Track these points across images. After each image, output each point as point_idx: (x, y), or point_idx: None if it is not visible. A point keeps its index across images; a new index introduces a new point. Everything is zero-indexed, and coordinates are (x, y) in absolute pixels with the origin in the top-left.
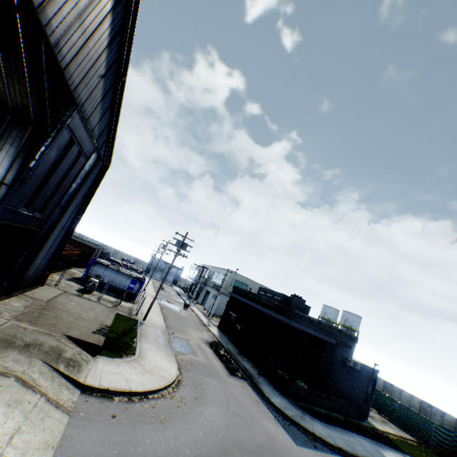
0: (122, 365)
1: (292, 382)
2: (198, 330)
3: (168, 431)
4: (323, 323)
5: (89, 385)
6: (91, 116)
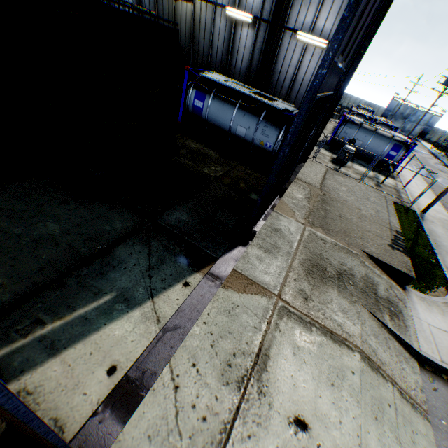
0: (445, 313)
1: None
2: None
3: None
4: None
5: (427, 358)
6: None
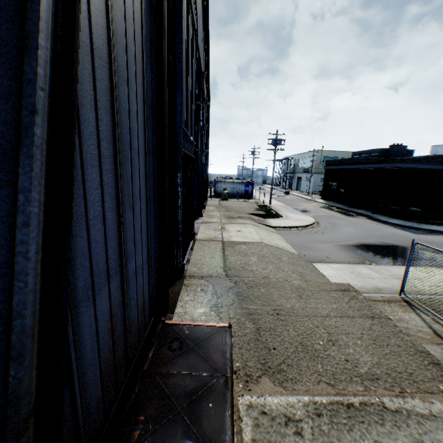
0: (281, 220)
1: (404, 209)
2: (308, 203)
3: (327, 235)
4: (429, 157)
5: (276, 226)
6: None
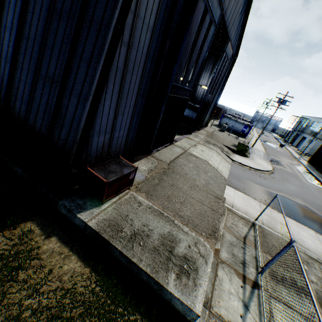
0: (244, 159)
1: None
2: (289, 159)
3: (266, 181)
4: None
5: (234, 160)
6: (232, 39)
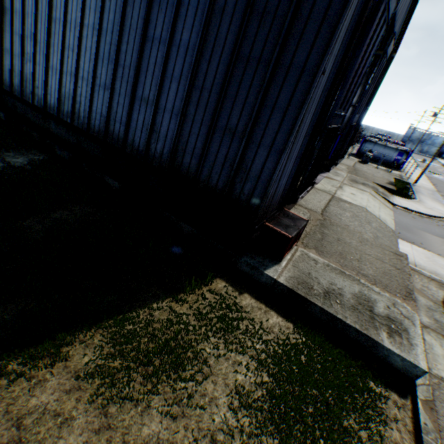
0: (409, 202)
1: None
2: None
3: None
4: None
5: (395, 204)
6: (395, 30)
